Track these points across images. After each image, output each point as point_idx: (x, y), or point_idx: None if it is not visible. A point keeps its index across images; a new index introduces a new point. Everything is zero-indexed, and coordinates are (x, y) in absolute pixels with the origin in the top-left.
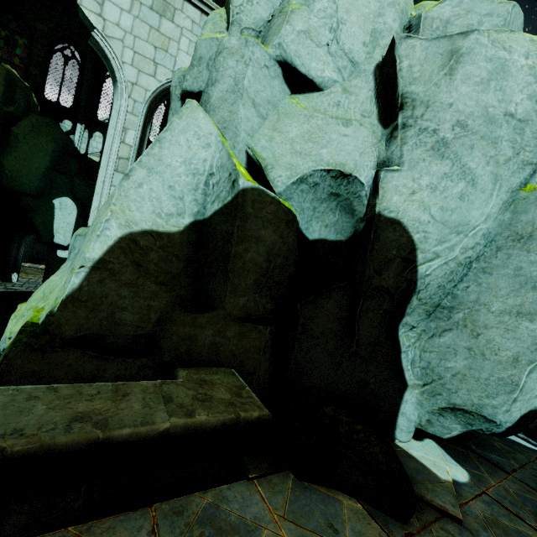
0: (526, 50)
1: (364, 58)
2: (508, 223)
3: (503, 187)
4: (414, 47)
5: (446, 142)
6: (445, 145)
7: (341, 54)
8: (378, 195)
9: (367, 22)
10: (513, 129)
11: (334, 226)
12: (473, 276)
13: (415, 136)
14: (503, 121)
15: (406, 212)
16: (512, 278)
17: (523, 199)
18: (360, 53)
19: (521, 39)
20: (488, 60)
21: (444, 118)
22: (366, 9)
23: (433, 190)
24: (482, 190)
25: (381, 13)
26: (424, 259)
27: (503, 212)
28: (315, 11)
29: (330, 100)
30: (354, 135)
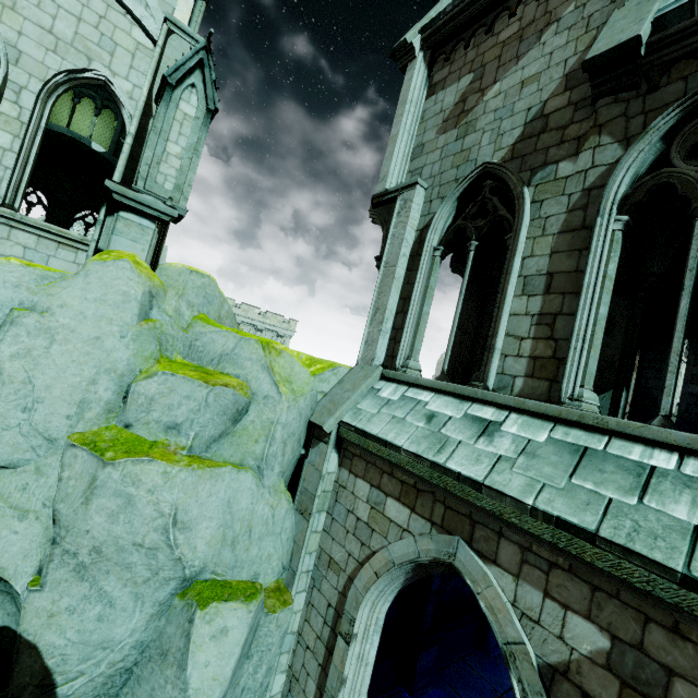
0: (155, 485)
1: (66, 432)
2: (161, 631)
3: (147, 603)
4: (77, 457)
5: (86, 565)
6: (85, 568)
7: (36, 434)
8: (21, 615)
9: (76, 391)
10: (145, 555)
11: (15, 616)
12: (133, 682)
13: (61, 555)
14: (134, 549)
15: (43, 636)
16: (148, 697)
17: (175, 607)
18: (61, 428)
19: (155, 471)
20: (119, 495)
21: (82, 543)
22: (77, 378)
23: (72, 613)
24: (123, 608)
25: (95, 380)
26: (67, 679)
27: (158, 619)
28: (3, 396)
29: (19, 481)
30: (25, 532)
